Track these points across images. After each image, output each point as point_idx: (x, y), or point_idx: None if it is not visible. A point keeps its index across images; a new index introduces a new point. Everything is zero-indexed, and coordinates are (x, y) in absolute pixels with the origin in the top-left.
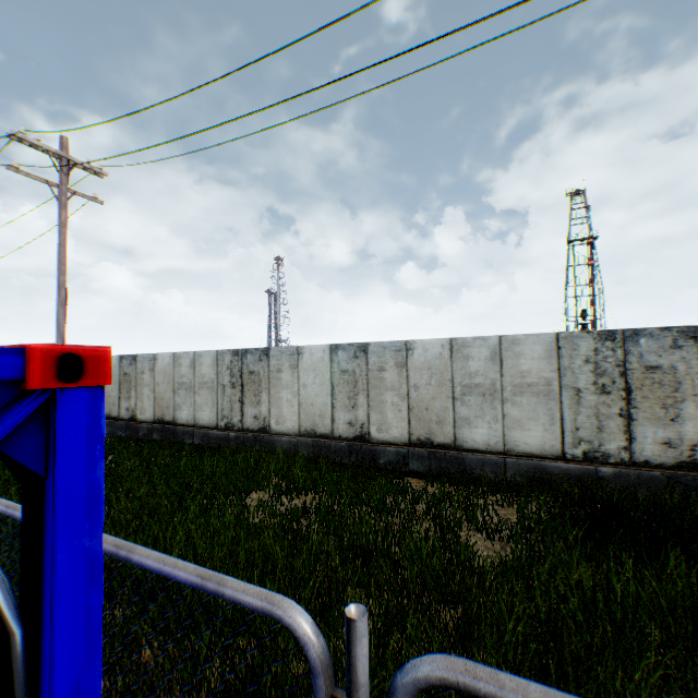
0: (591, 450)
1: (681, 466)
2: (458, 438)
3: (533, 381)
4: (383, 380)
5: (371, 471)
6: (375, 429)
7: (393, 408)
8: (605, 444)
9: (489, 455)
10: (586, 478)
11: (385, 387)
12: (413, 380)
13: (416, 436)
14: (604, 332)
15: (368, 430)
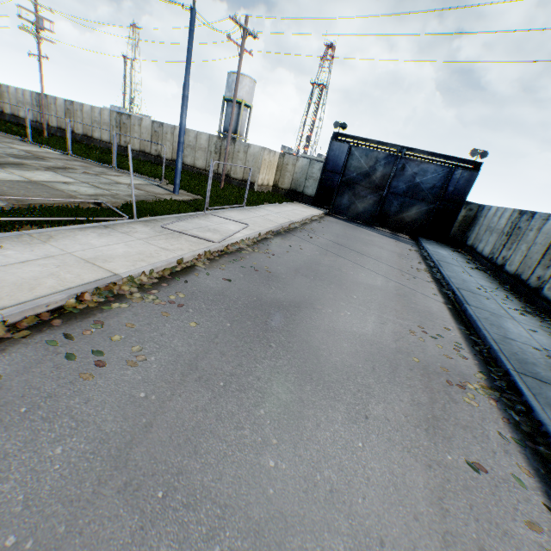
0: (38, 120)
1: (48, 125)
2: (20, 115)
3: (30, 102)
4: (6, 96)
5: (2, 120)
6: (6, 110)
7: (9, 105)
8: (39, 119)
9: (24, 120)
10: (37, 126)
11: (7, 98)
12: (12, 97)
13: (13, 113)
14: (38, 93)
15: (5, 110)
